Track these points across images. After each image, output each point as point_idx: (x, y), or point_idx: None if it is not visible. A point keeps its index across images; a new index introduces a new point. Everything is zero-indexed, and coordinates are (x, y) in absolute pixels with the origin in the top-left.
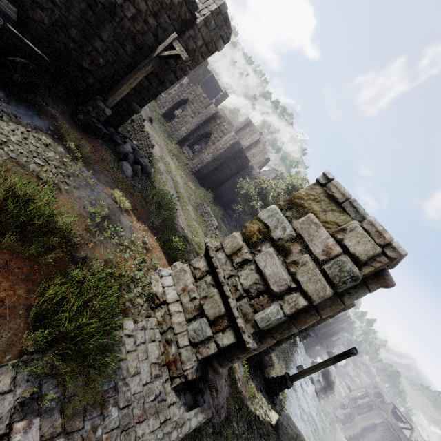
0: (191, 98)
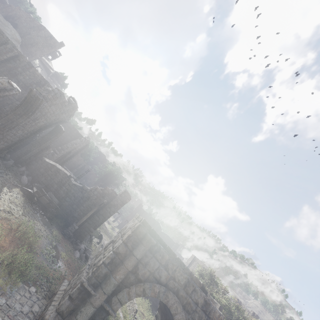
0: None
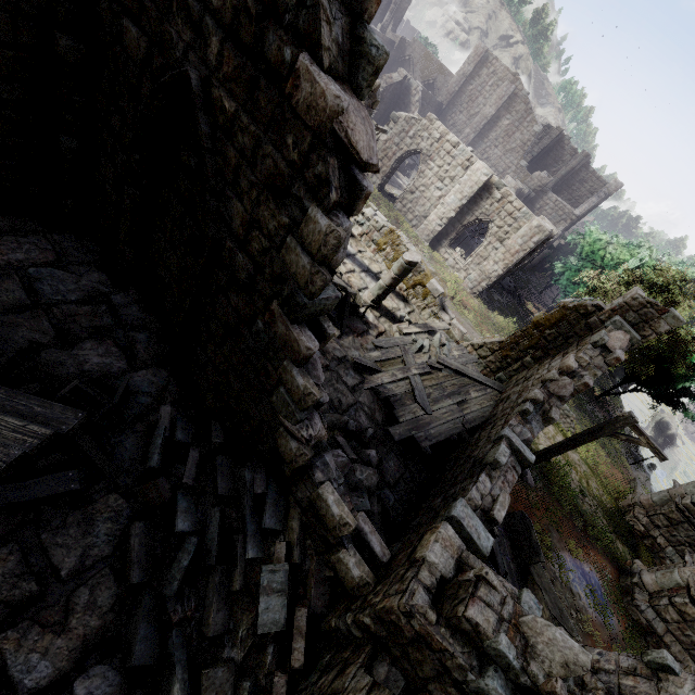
0: (424, 149)
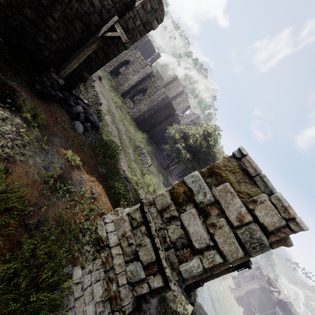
0: (132, 60)
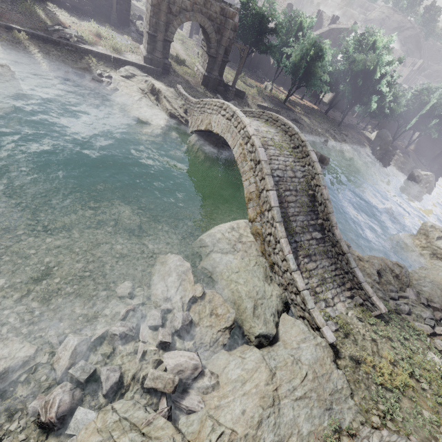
0: None
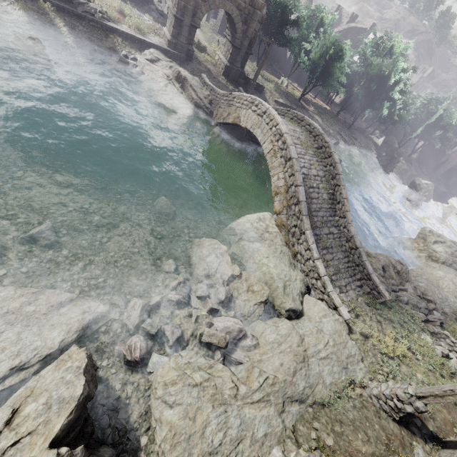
0: None
